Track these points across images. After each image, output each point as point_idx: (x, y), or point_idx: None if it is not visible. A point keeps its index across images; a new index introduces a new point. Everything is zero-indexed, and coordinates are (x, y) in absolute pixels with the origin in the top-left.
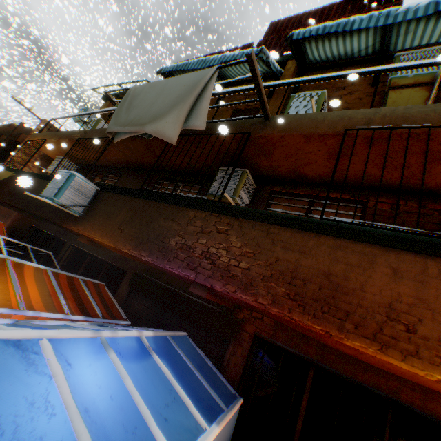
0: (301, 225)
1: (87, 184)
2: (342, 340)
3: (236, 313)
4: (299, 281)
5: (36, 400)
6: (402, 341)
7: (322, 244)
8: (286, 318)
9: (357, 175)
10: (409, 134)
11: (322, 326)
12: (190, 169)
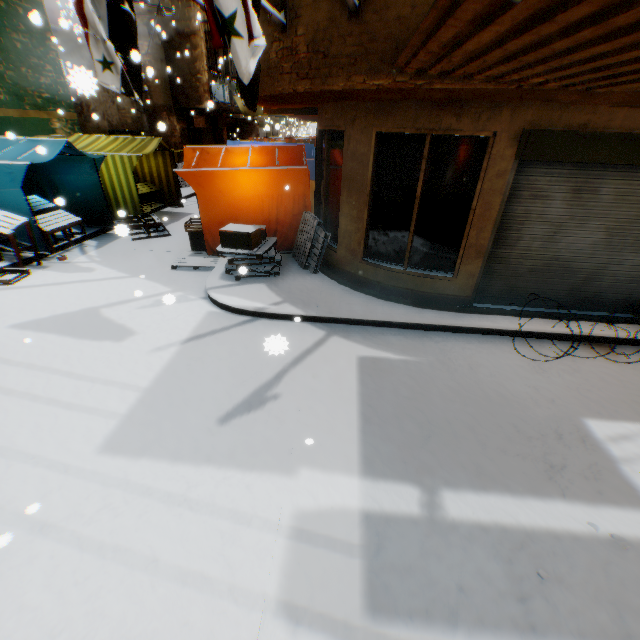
0: None
1: None
2: None
3: None
4: None
5: None
6: None
7: None
8: None
9: None
10: None
11: None
12: None
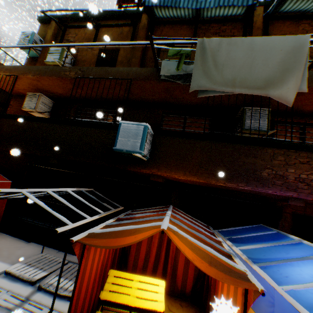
0: None
1: (150, 132)
2: None
3: (275, 204)
4: None
5: None
6: None
7: None
8: None
9: None
10: None
11: None
12: (198, 104)
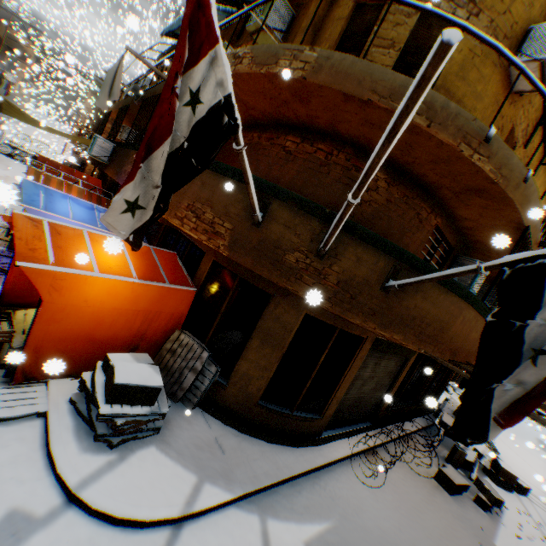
0: None
1: (107, 142)
2: None
3: None
4: None
5: (37, 194)
6: None
7: None
8: None
9: None
10: None
11: None
12: None
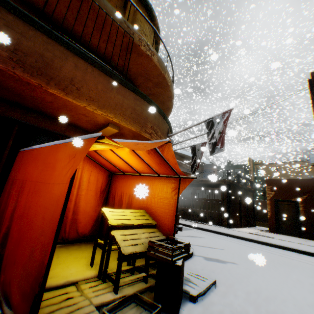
0: (24, 17)
1: None
2: (49, 89)
3: None
4: (22, 53)
5: None
6: (75, 93)
7: (39, 38)
8: (11, 73)
9: (61, 16)
10: (92, 6)
11: (38, 81)
12: None
